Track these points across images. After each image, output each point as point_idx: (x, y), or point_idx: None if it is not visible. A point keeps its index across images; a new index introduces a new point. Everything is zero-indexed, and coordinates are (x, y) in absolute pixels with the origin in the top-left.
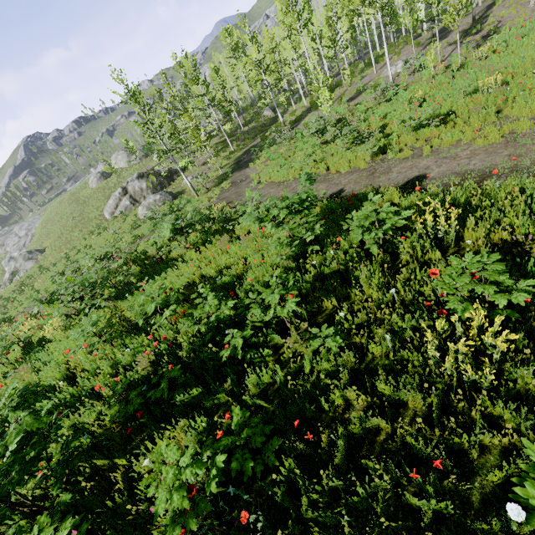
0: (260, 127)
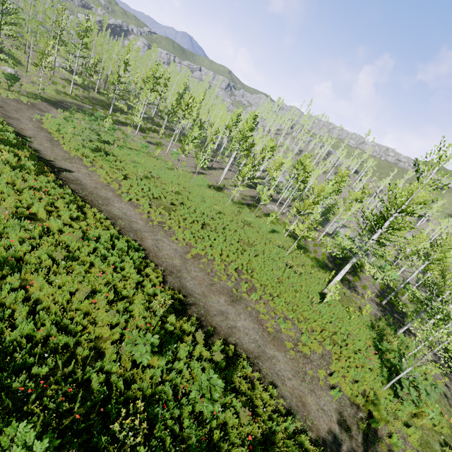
0: (105, 104)
